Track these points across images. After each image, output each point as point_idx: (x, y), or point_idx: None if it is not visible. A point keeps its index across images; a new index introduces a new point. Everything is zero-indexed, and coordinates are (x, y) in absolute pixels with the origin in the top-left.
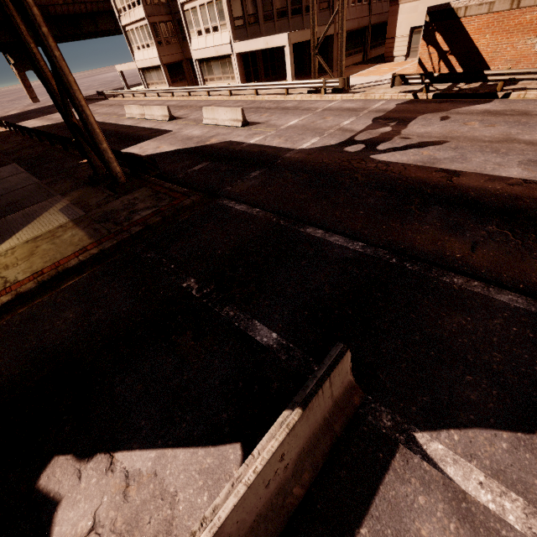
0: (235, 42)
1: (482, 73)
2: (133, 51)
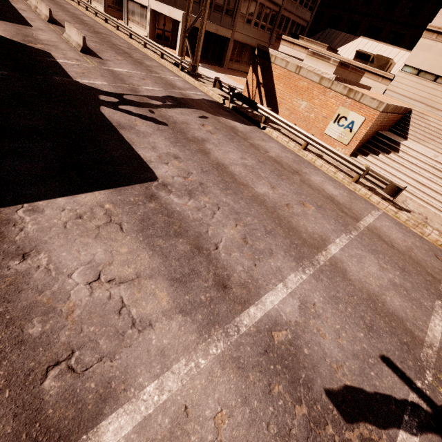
0: None
1: (256, 104)
2: None
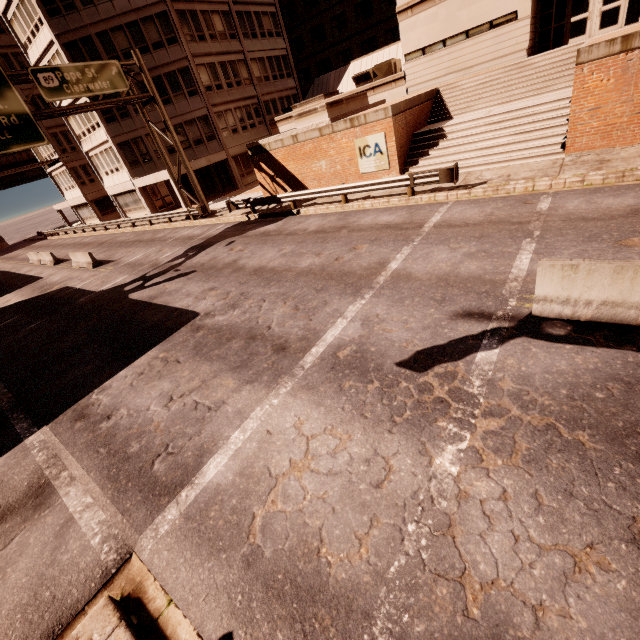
0: (134, 179)
1: (276, 197)
2: (63, 192)
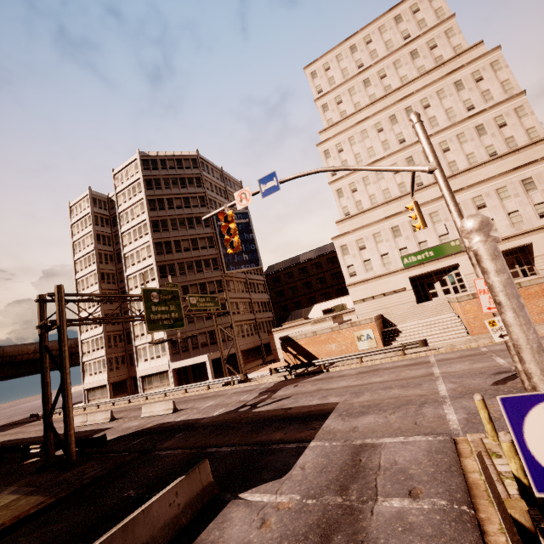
0: (172, 362)
1: (311, 362)
2: (85, 377)
